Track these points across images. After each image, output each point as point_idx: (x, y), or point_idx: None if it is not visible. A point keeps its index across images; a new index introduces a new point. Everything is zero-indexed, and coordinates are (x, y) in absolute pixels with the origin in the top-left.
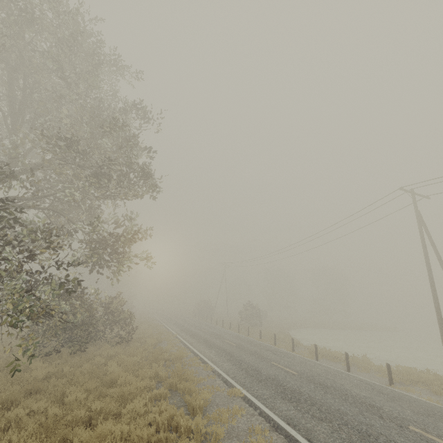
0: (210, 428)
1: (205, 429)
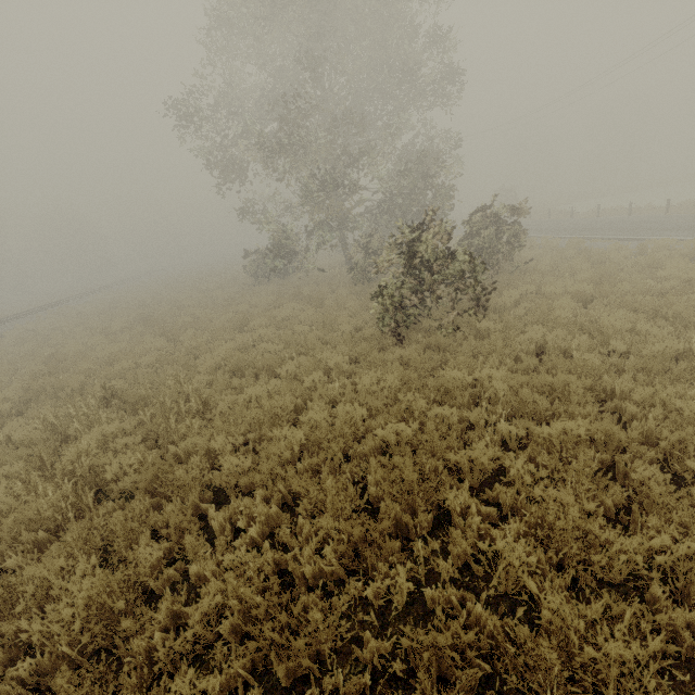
0: (552, 240)
1: (550, 240)
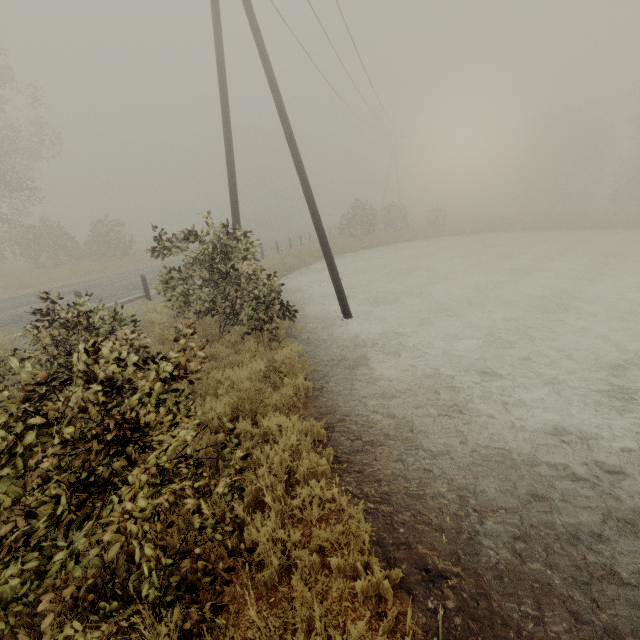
0: None
1: None
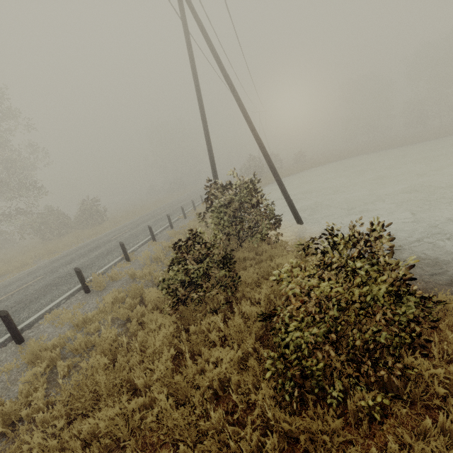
0: None
1: None
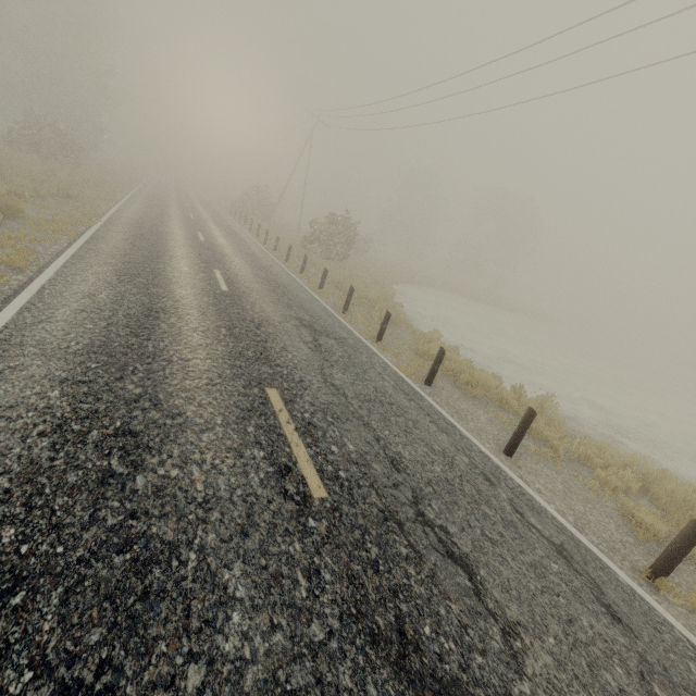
0: None
1: None
